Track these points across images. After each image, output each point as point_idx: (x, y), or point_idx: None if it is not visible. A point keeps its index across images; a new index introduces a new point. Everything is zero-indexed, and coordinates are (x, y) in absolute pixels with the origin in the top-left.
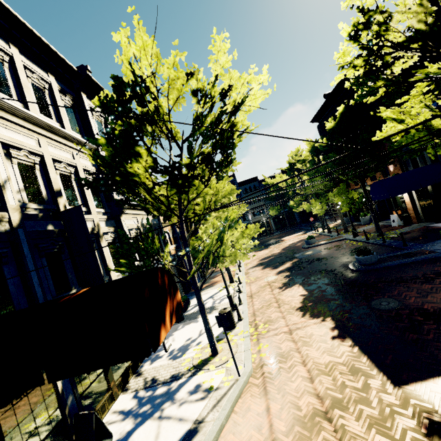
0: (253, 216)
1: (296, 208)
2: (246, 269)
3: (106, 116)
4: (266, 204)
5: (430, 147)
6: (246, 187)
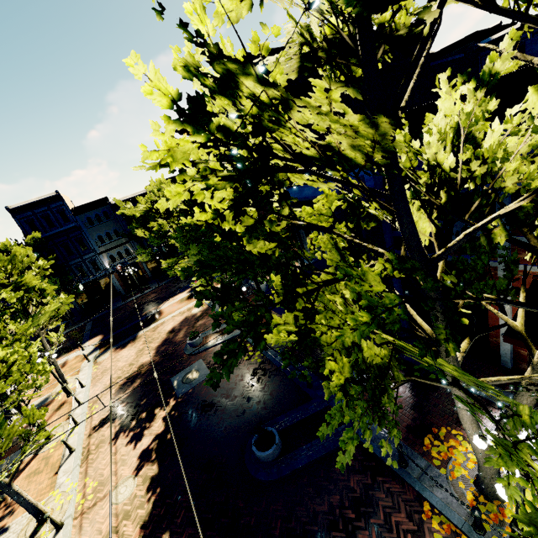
0: (112, 262)
1: (172, 270)
2: (87, 434)
3: None
4: (131, 241)
5: (369, 436)
6: (89, 216)
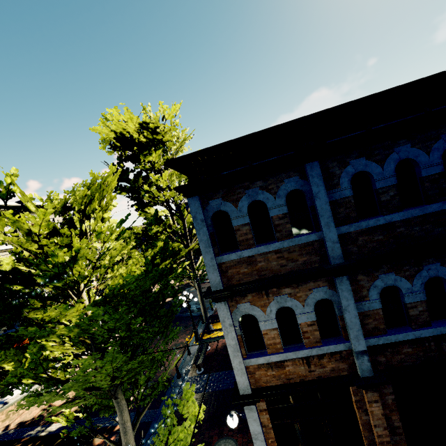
0: None
1: None
2: None
3: (15, 256)
4: None
5: None
6: None
